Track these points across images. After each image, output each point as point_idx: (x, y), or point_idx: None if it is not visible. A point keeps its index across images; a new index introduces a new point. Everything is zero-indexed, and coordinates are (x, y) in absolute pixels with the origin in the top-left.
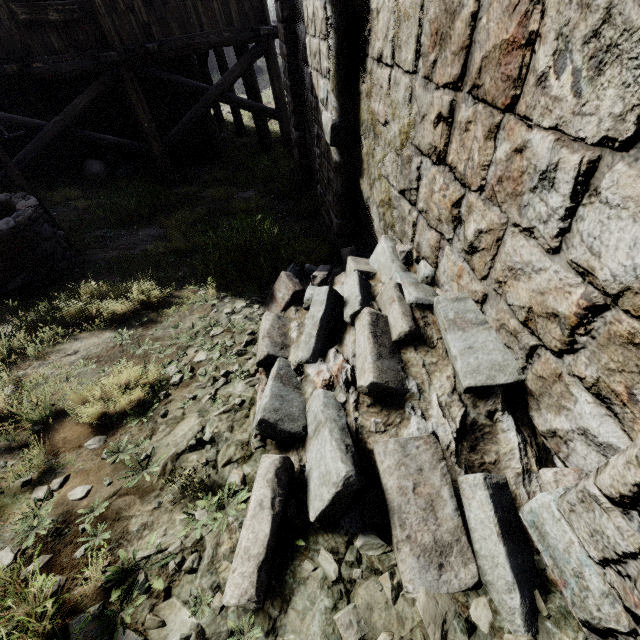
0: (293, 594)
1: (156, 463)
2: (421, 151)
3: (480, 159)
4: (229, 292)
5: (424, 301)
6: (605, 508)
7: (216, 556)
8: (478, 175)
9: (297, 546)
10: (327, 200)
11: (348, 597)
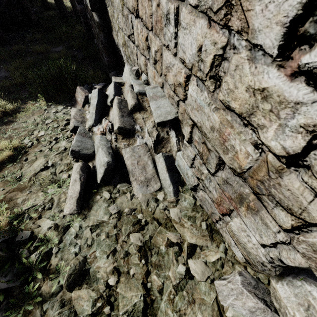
0: (93, 206)
1: (25, 178)
2: (130, 11)
3: (149, 12)
4: (53, 102)
5: (142, 91)
6: (187, 146)
7: (59, 202)
8: (150, 21)
9: (94, 192)
10: (100, 47)
11: (114, 202)
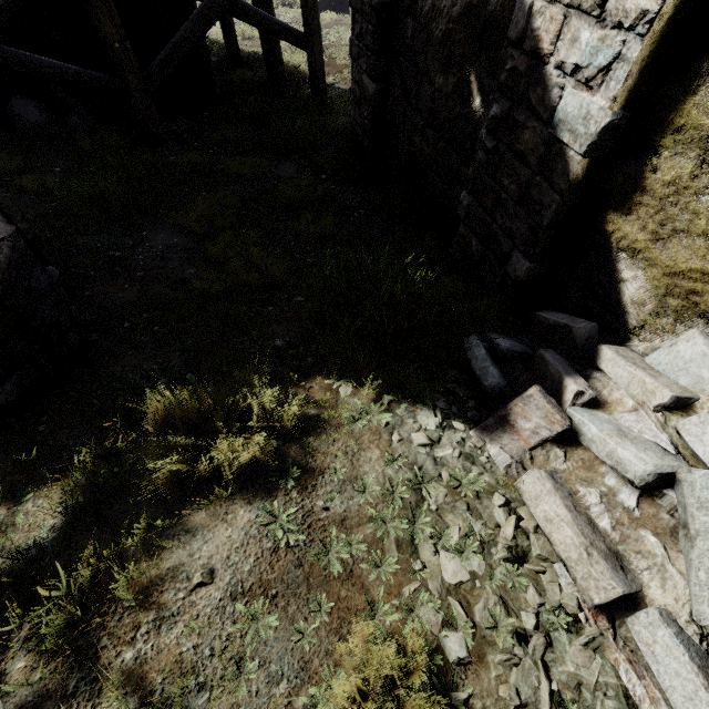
0: None
1: None
2: None
3: None
4: (399, 395)
5: None
6: None
7: None
8: None
9: None
10: (495, 222)
11: None
